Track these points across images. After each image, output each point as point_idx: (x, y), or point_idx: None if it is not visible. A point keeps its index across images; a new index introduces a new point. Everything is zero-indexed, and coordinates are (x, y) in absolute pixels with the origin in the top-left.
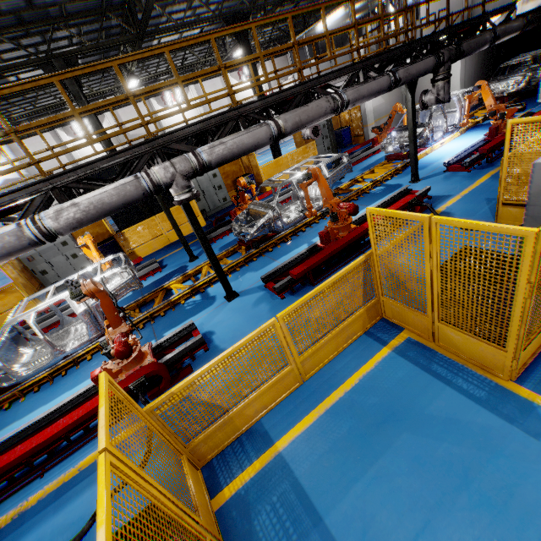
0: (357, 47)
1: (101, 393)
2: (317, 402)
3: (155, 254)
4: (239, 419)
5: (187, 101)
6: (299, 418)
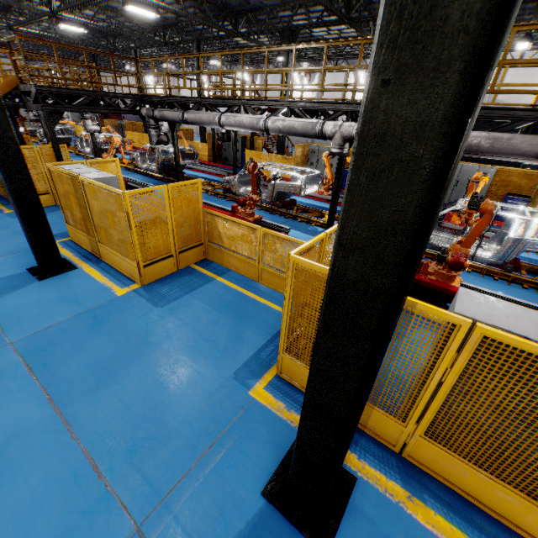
0: None
1: (190, 181)
2: (245, 288)
3: None
4: (226, 258)
5: None
6: (234, 283)
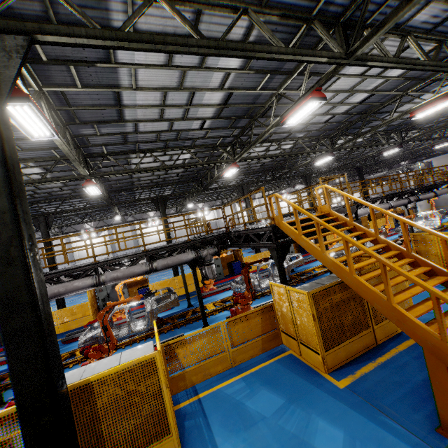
0: (447, 177)
1: None
2: None
3: None
4: None
5: (409, 184)
6: None
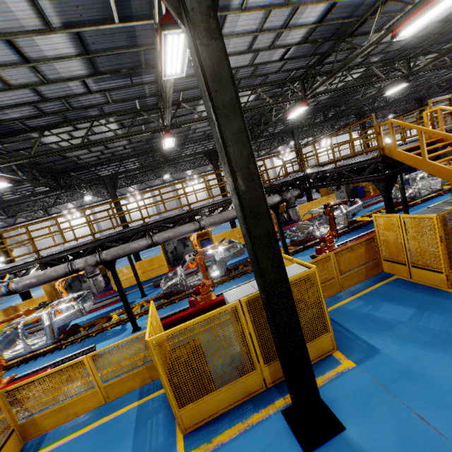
0: None
1: None
2: None
3: None
4: None
5: None
6: None
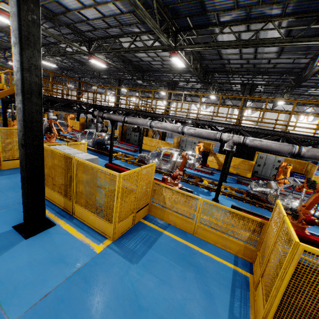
0: None
1: (151, 164)
2: (187, 240)
3: (216, 169)
4: (166, 215)
5: (261, 119)
6: (178, 236)
